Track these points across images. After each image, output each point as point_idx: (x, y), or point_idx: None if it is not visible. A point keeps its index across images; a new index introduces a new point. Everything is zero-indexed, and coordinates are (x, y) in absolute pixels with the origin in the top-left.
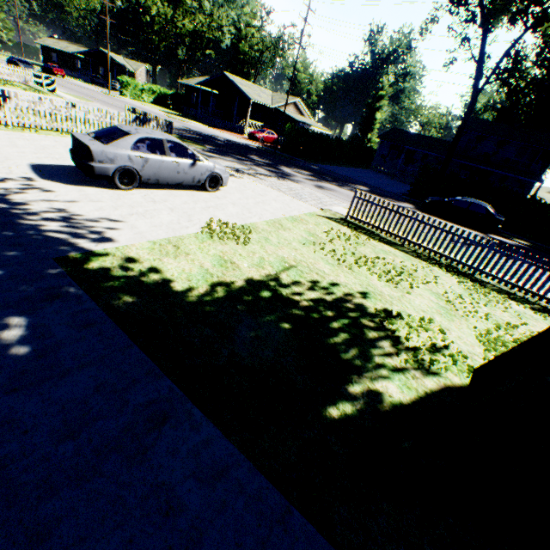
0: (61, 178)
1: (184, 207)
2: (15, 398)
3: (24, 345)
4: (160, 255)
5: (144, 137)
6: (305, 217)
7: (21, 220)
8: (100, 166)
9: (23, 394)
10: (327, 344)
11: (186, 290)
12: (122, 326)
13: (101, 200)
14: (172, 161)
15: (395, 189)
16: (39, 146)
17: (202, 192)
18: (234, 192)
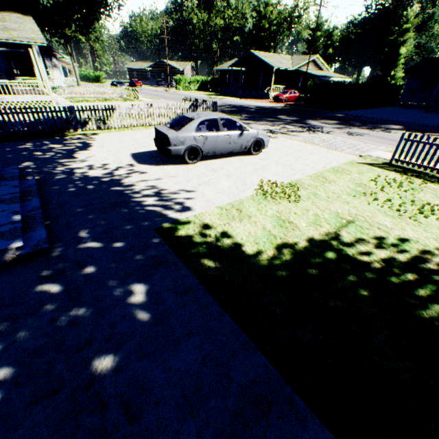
0: (150, 161)
1: (237, 172)
2: (146, 364)
3: (145, 311)
4: (227, 220)
5: (204, 119)
6: (345, 167)
7: (131, 198)
8: (175, 148)
9: (150, 360)
10: (421, 318)
11: (256, 254)
12: (212, 293)
13: (177, 175)
14: (224, 134)
15: (433, 121)
16: (134, 139)
17: (248, 157)
18: (273, 151)
